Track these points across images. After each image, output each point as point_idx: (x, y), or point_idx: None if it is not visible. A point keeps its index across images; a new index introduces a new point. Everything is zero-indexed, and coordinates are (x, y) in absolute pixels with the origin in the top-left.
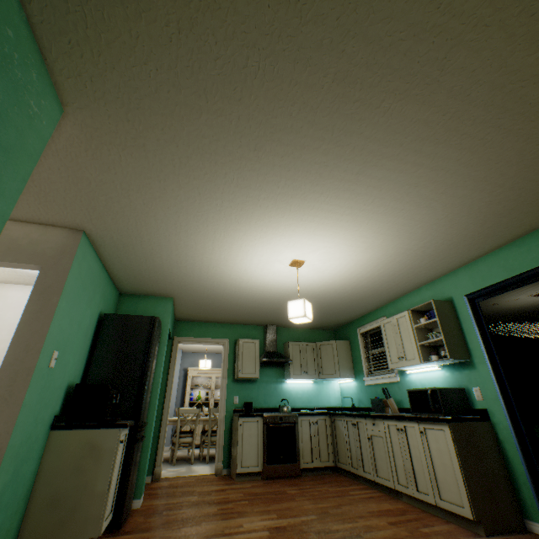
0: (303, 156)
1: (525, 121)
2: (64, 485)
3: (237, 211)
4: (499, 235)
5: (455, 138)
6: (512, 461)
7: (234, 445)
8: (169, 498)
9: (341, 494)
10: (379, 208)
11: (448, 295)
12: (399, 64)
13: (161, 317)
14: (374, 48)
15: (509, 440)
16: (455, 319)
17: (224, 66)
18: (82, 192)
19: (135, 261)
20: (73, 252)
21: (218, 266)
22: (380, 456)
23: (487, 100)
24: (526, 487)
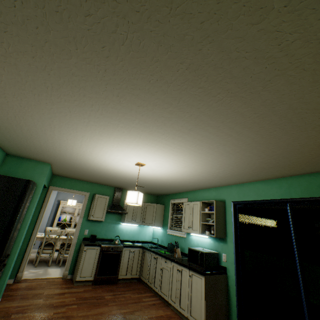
0: (154, 110)
1: (298, 130)
2: None
3: (101, 129)
4: (259, 176)
5: (256, 127)
6: (231, 298)
7: (78, 262)
8: (21, 301)
9: (137, 301)
10: (198, 150)
11: (224, 198)
12: (238, 73)
13: (38, 177)
14: (224, 56)
15: (233, 287)
16: (223, 213)
17: (94, 24)
18: None
19: (17, 139)
20: None
21: (85, 155)
22: (165, 280)
23: (283, 113)
24: (235, 313)
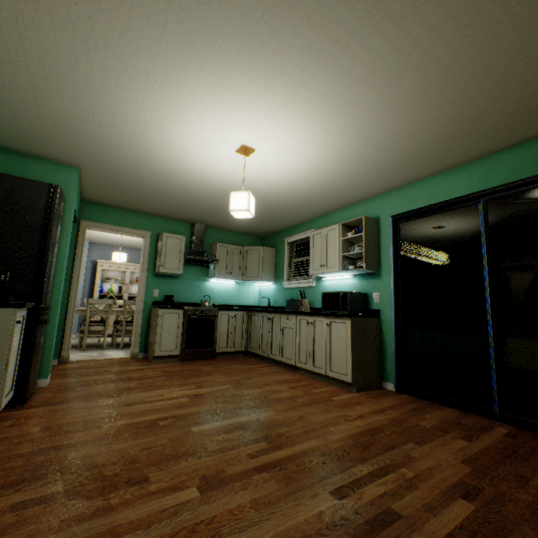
0: None
1: (536, 19)
2: None
3: (186, 47)
4: (441, 161)
5: (468, 16)
6: (386, 346)
7: (152, 334)
8: (82, 378)
9: (251, 370)
10: (355, 96)
11: (377, 214)
12: None
13: (63, 191)
14: None
15: (390, 331)
16: (377, 236)
17: None
18: None
19: (17, 95)
20: None
21: (147, 133)
22: (288, 342)
23: None
24: (391, 361)
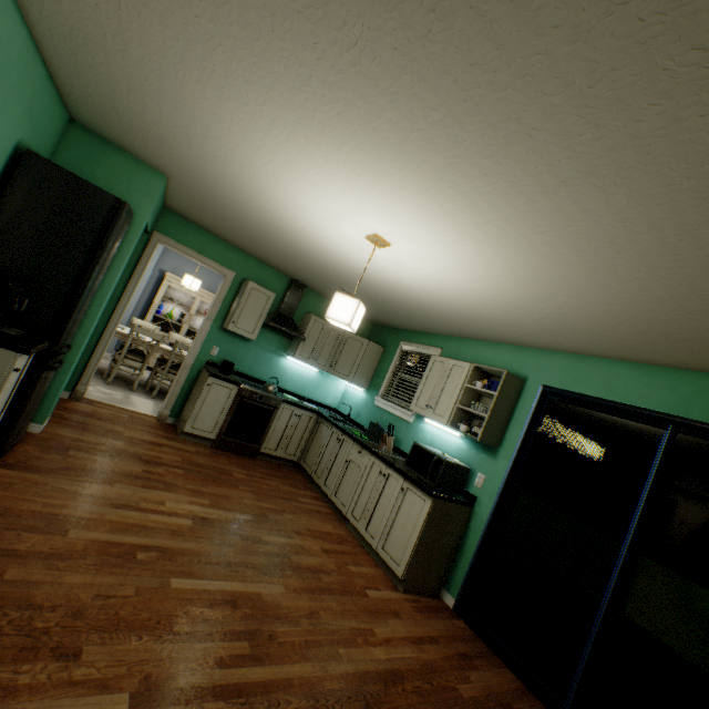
0: (509, 91)
1: None
2: None
3: (330, 113)
4: (638, 352)
5: None
6: (466, 547)
7: (192, 401)
8: (85, 434)
9: (290, 498)
10: (544, 245)
11: (526, 373)
12: None
13: (137, 200)
14: None
15: (478, 532)
16: (513, 402)
17: None
18: None
19: (106, 80)
20: None
21: (258, 177)
22: (348, 482)
23: None
24: (463, 570)
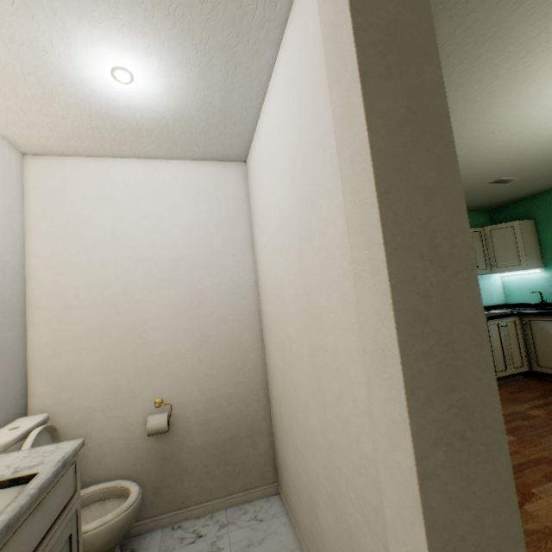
0: None
1: None
2: None
3: None
4: None
5: None
6: None
7: None
8: None
9: None
10: None
11: None
12: None
13: None
14: None
15: None
16: None
17: None
18: None
19: None
20: None
21: (551, 49)
22: None
23: None
24: None
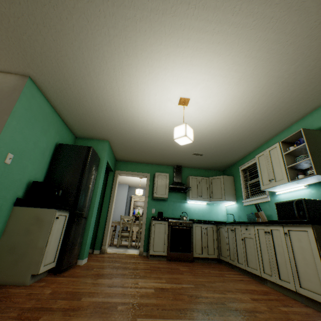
0: None
1: None
2: (19, 240)
3: (123, 41)
4: None
5: None
6: None
7: (150, 238)
8: (102, 263)
9: (218, 275)
10: (247, 19)
11: (317, 125)
12: None
13: (100, 152)
14: None
15: None
16: None
17: None
18: (9, 32)
19: (73, 106)
20: (21, 89)
21: (127, 108)
22: (250, 252)
23: None
24: None
